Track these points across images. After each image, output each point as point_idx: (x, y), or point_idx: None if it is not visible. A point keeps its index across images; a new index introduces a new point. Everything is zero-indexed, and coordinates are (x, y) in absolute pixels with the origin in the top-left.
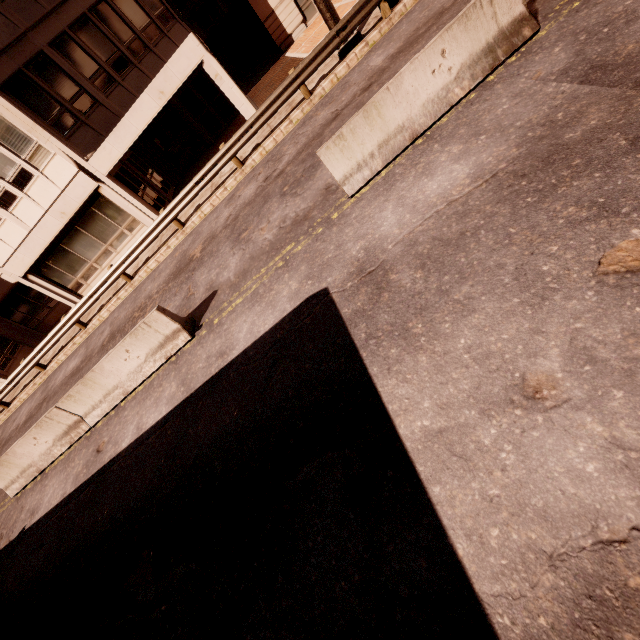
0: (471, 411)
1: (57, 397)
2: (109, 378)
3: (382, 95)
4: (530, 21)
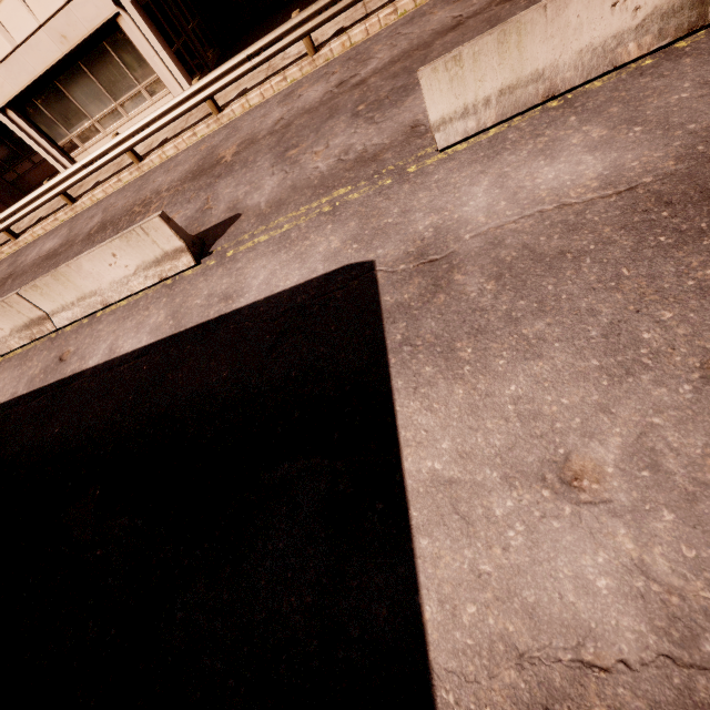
0: (493, 472)
1: (25, 278)
2: (87, 280)
3: (534, 15)
4: None
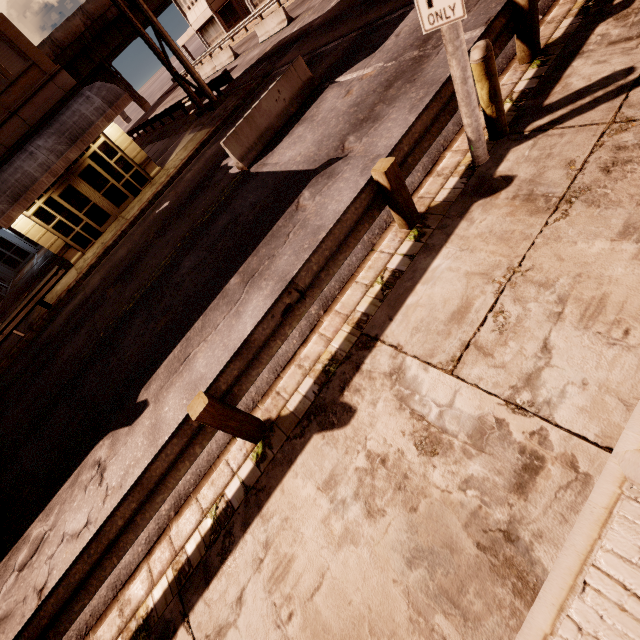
0: None
1: None
2: (221, 59)
3: (263, 21)
4: (286, 22)
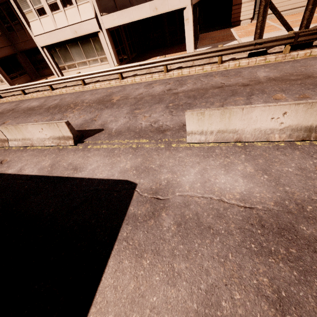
0: None
1: (16, 114)
2: (28, 133)
3: (238, 110)
4: None
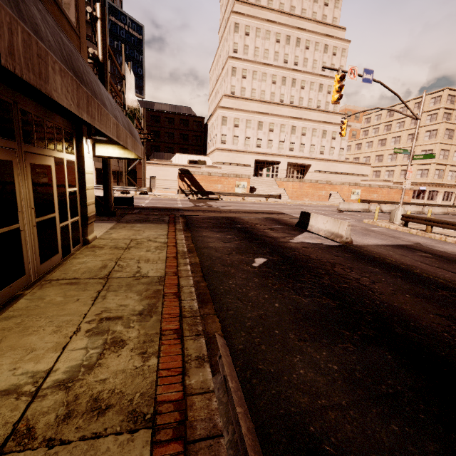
0: None
1: None
2: None
3: None
4: None
